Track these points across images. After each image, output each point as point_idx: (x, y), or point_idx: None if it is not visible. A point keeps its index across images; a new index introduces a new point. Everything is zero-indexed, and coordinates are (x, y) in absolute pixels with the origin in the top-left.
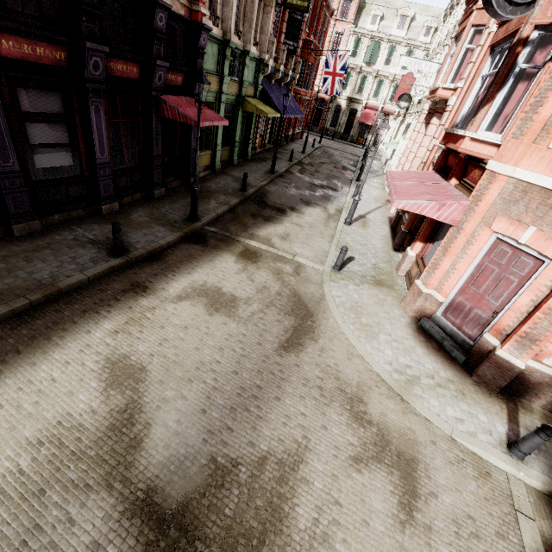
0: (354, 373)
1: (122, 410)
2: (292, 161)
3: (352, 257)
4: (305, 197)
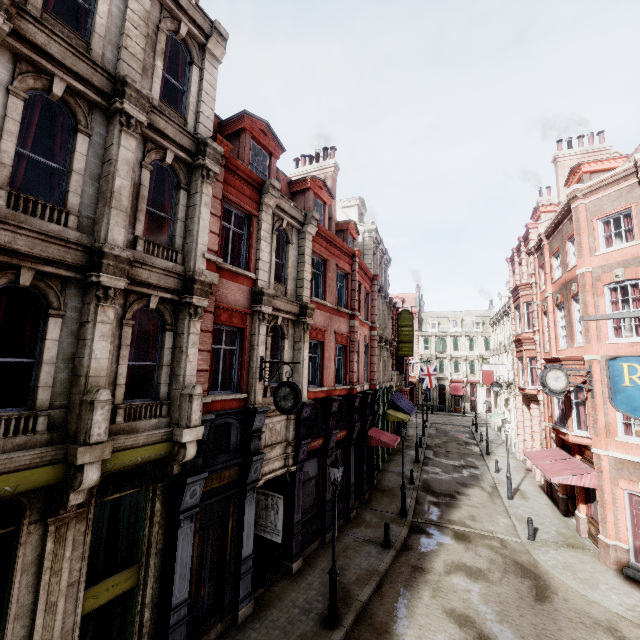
0: (599, 613)
1: (479, 637)
2: (422, 447)
3: (535, 527)
4: (458, 479)
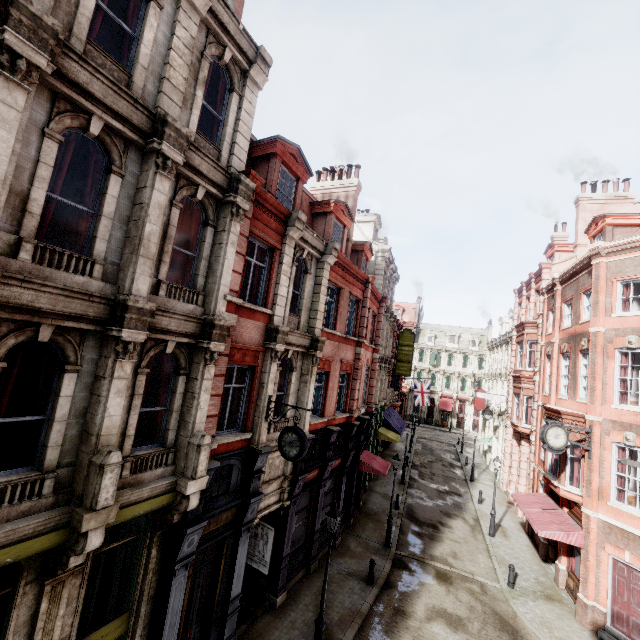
0: None
1: None
2: (408, 465)
3: (515, 572)
4: (442, 507)
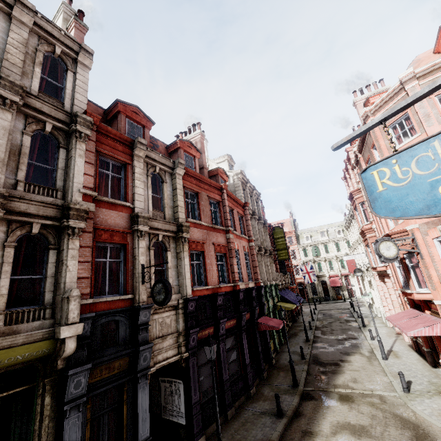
0: None
1: None
2: (312, 329)
3: (409, 380)
4: (341, 350)
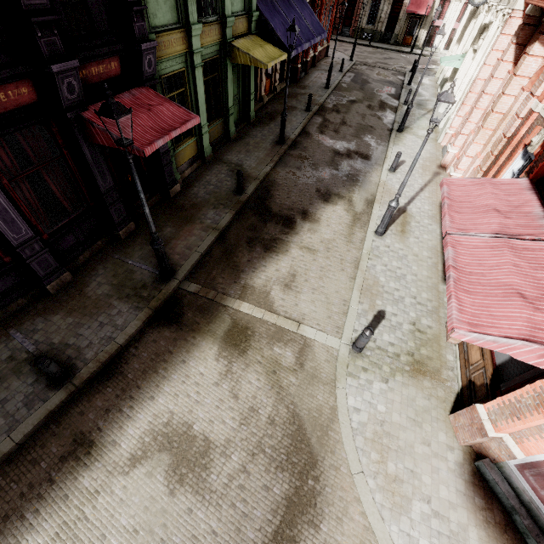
0: None
1: None
2: (311, 111)
3: (381, 312)
4: (324, 183)
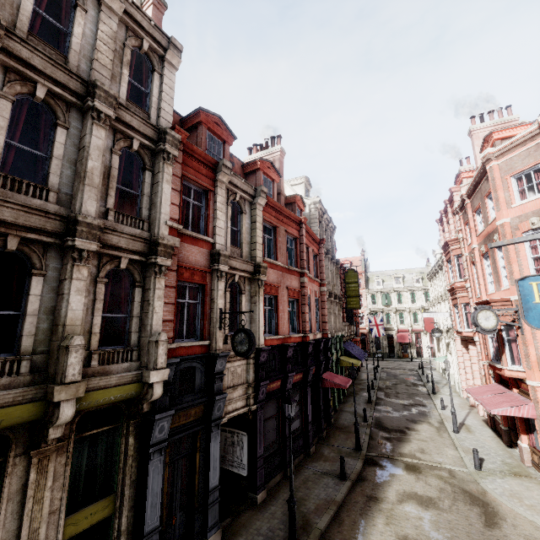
0: None
1: None
2: (374, 389)
3: (481, 458)
4: (408, 416)
